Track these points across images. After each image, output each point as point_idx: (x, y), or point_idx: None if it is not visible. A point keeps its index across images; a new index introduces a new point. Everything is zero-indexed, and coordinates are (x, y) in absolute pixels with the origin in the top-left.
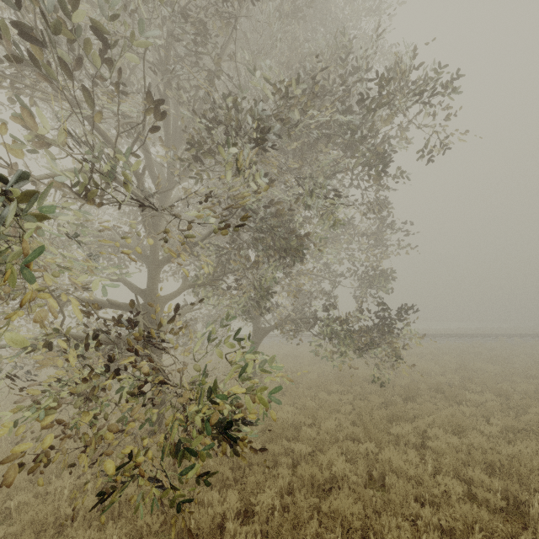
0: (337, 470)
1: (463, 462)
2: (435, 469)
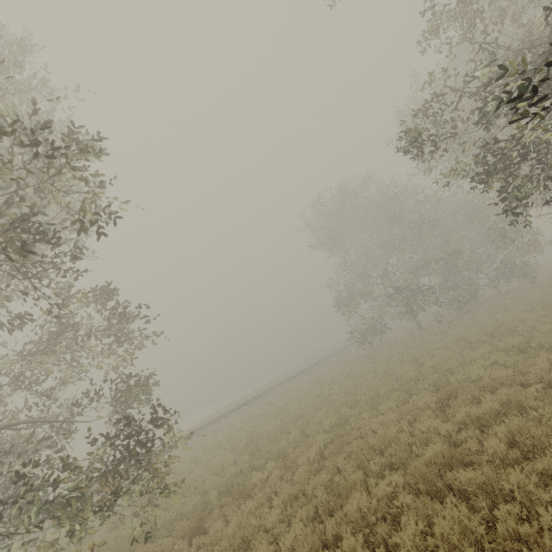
0: None
1: None
2: None
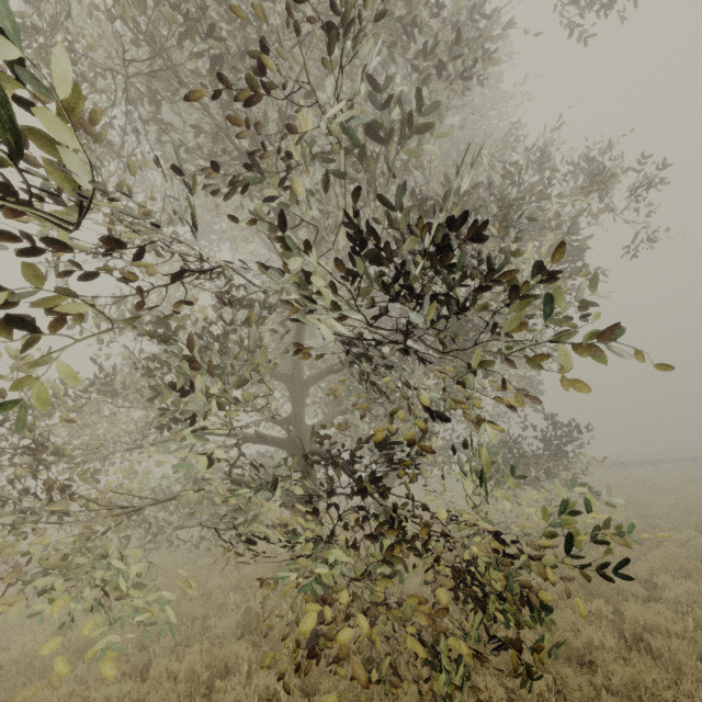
0: (587, 636)
1: None
2: (695, 623)
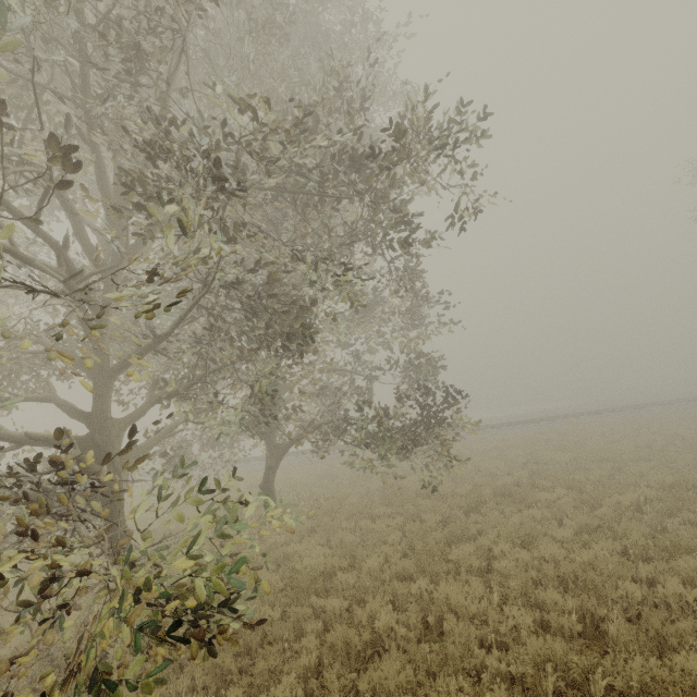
0: (381, 626)
1: (535, 582)
2: (503, 598)
